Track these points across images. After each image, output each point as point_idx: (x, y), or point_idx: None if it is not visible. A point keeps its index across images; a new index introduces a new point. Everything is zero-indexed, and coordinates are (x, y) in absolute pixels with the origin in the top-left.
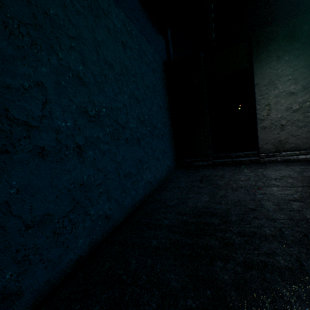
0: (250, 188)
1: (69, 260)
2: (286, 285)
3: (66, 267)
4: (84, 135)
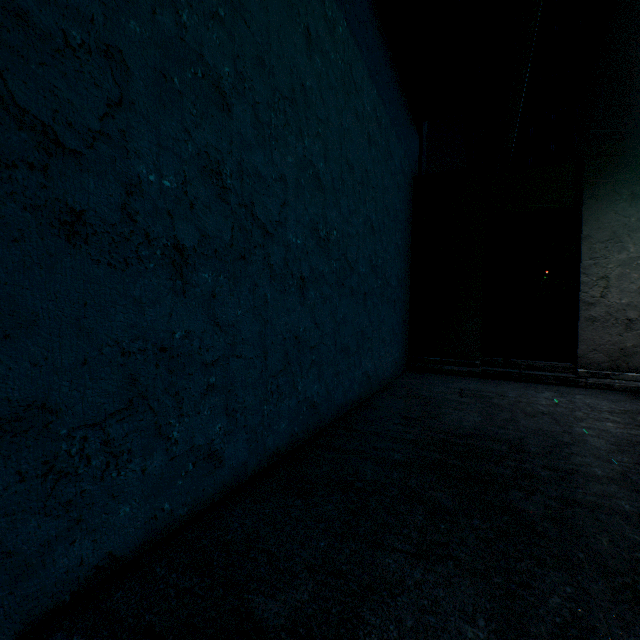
0: (561, 417)
1: (268, 447)
2: (633, 529)
3: (263, 456)
4: (309, 264)
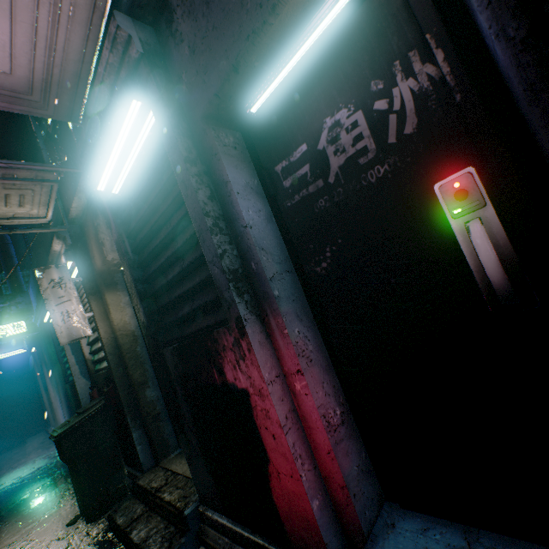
0: None
1: None
2: None
3: None
4: None
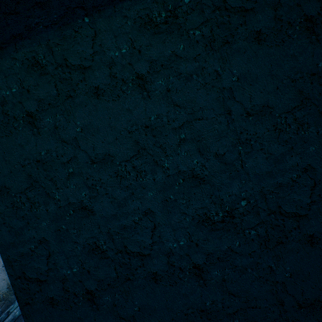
0: None
1: None
2: None
3: None
4: (204, 251)
